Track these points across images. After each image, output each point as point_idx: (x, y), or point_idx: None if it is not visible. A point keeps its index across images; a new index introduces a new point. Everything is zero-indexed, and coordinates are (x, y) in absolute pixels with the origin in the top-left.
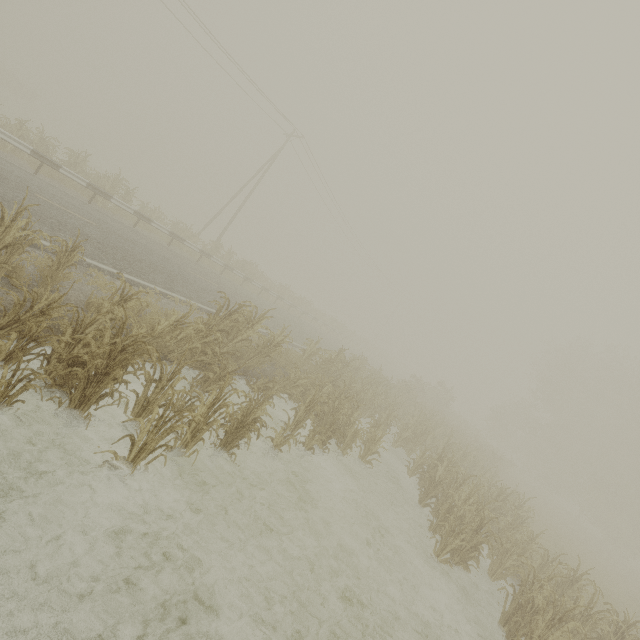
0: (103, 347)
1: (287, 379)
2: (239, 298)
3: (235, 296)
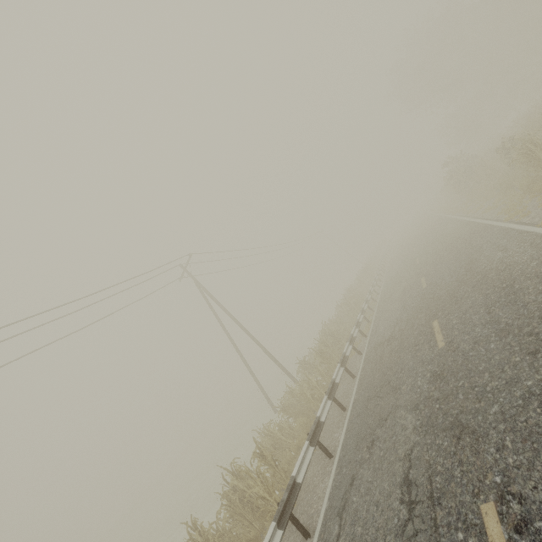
0: None
1: None
2: (440, 300)
3: (442, 302)
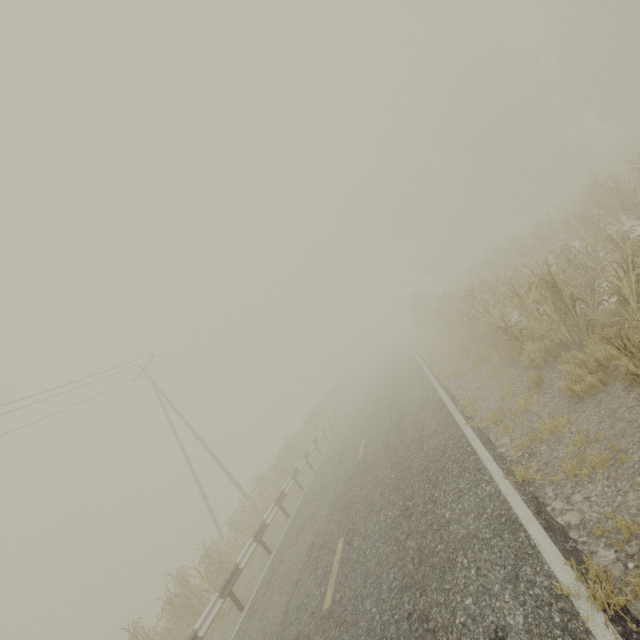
0: None
1: None
2: (373, 423)
3: (372, 425)
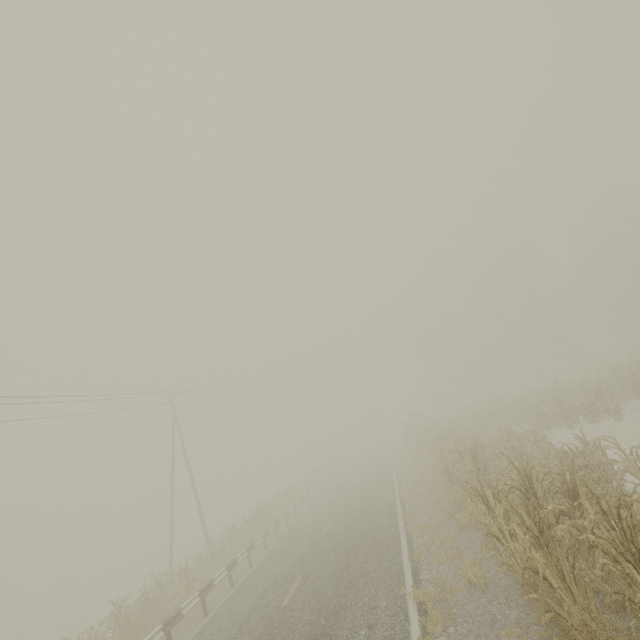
0: (595, 460)
1: (490, 464)
2: (341, 512)
3: (340, 514)
